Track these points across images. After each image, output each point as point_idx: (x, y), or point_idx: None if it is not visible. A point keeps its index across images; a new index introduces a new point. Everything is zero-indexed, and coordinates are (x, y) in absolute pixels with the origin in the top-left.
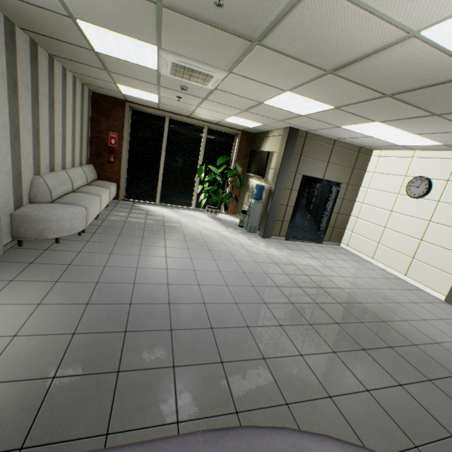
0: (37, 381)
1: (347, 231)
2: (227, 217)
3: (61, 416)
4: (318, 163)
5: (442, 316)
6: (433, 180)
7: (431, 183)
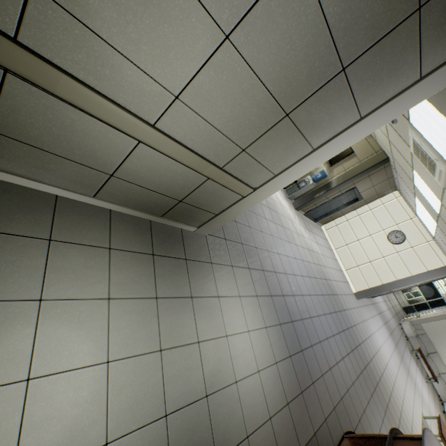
0: (288, 359)
1: (333, 222)
2: None
3: (301, 376)
4: (369, 184)
5: (354, 305)
6: (406, 241)
7: (404, 241)
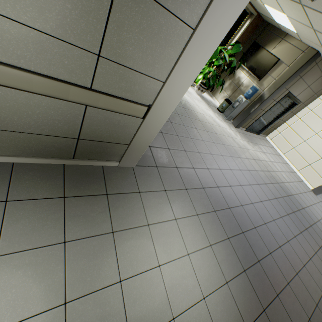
0: (242, 275)
1: (276, 131)
2: (205, 94)
3: (261, 291)
4: (304, 85)
5: (314, 201)
6: None
7: None
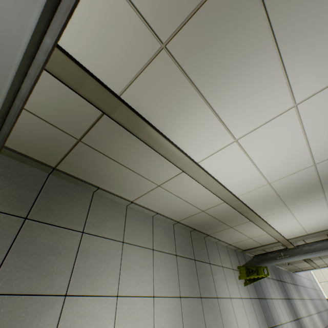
0: None
1: None
2: None
3: None
4: None
5: None
6: None
7: None
